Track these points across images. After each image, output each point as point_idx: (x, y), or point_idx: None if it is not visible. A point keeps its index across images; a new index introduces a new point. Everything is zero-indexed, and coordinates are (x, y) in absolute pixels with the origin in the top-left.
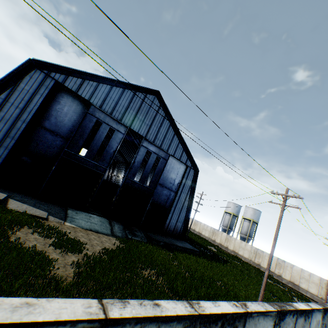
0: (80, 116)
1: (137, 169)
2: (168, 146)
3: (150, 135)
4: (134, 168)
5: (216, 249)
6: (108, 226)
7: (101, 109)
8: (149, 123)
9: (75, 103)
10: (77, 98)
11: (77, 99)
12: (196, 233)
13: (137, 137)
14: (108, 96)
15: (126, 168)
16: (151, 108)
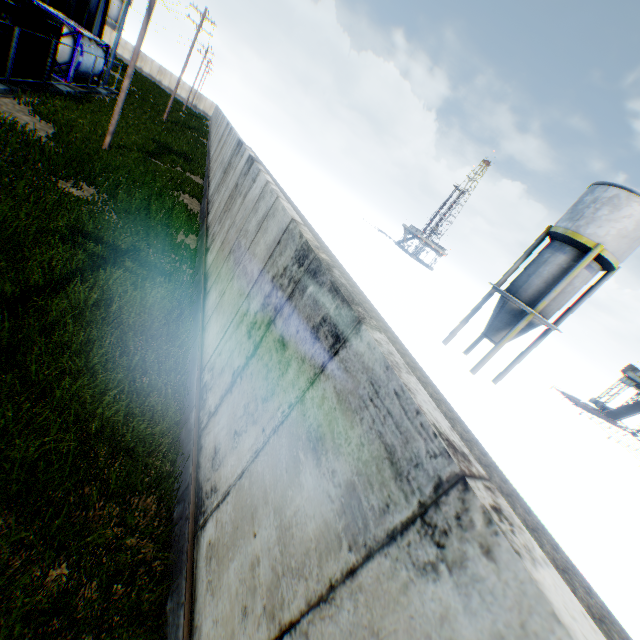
0: None
1: None
2: None
3: None
4: None
5: None
6: None
7: None
8: None
9: None
10: None
11: None
12: None
13: None
14: None
15: None
16: None
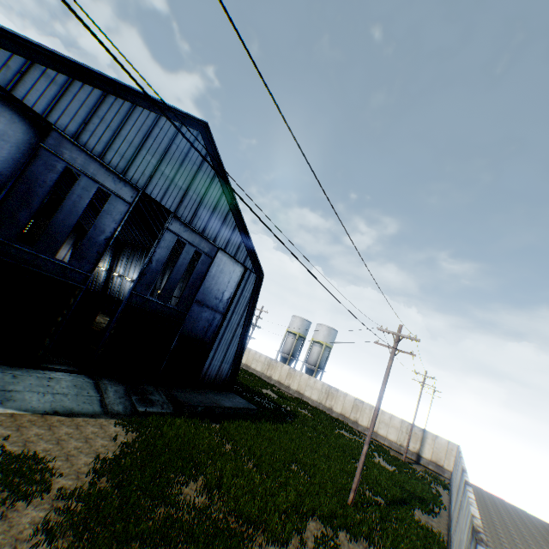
0: (21, 152)
1: (156, 276)
2: (217, 232)
3: (184, 208)
4: (149, 273)
5: (274, 393)
6: (95, 395)
7: (77, 144)
8: (185, 185)
9: (5, 116)
10: (11, 104)
11: (10, 106)
12: (242, 366)
13: (147, 199)
14: (96, 114)
15: (115, 251)
16: (190, 156)
